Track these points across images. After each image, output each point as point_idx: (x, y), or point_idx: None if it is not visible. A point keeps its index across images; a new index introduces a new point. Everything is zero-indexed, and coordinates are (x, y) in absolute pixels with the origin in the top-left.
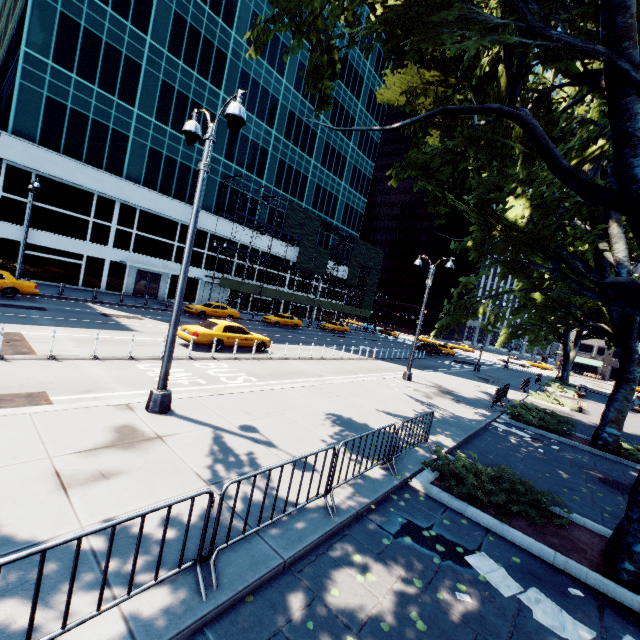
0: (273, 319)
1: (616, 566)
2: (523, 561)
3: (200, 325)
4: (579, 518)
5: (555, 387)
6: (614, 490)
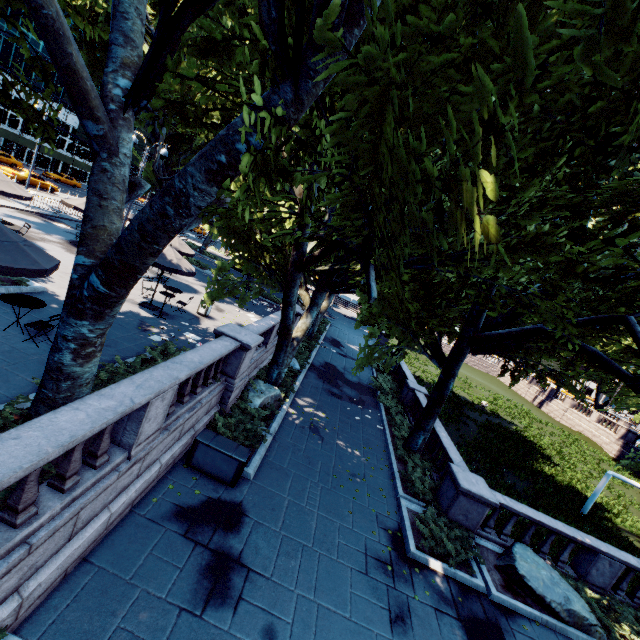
0: (54, 176)
1: None
2: None
3: (13, 169)
4: None
5: None
6: None
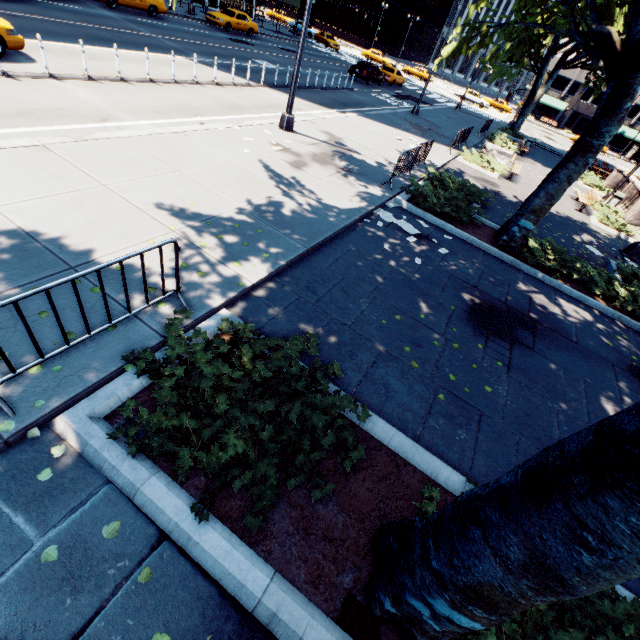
0: None
1: (374, 589)
2: (177, 639)
3: None
4: (386, 433)
5: (499, 141)
6: (481, 329)
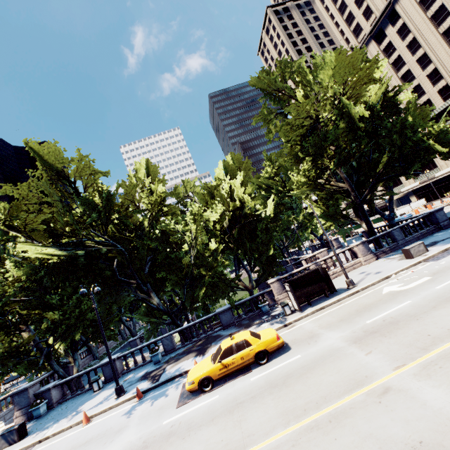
0: None
1: None
2: None
3: None
4: None
5: None
6: None
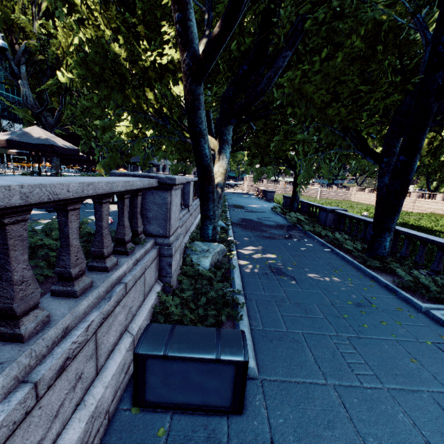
0: None
1: None
2: None
3: None
4: None
5: None
6: None
